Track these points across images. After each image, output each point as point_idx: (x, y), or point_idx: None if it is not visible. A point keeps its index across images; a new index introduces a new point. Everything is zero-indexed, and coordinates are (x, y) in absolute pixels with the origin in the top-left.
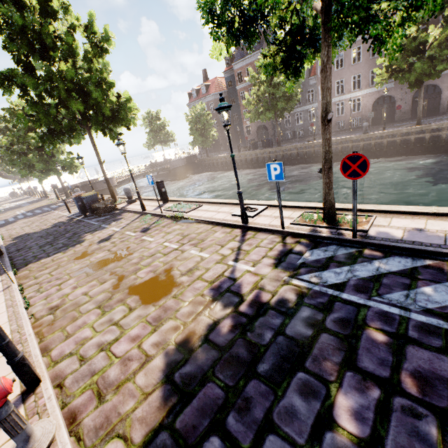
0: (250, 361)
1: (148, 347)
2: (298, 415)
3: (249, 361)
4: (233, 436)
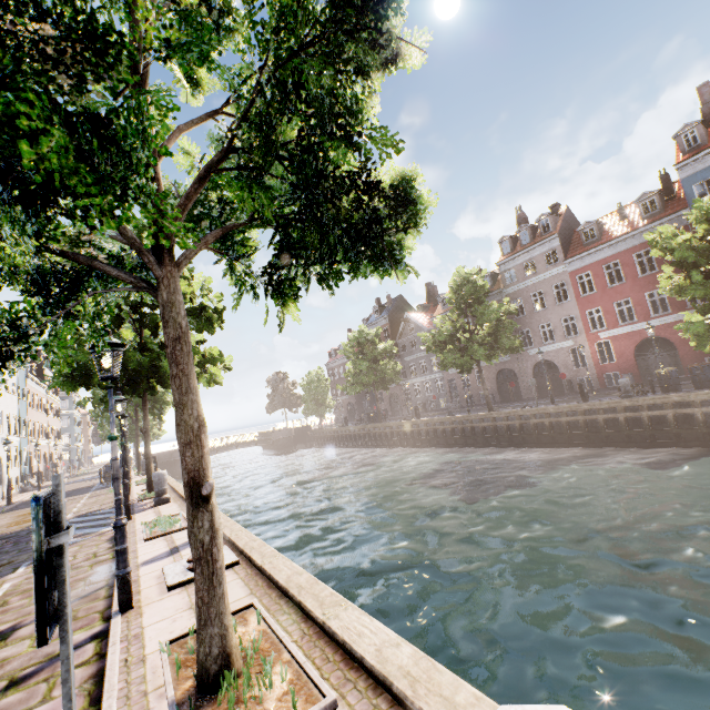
0: None
1: None
2: None
3: None
4: None
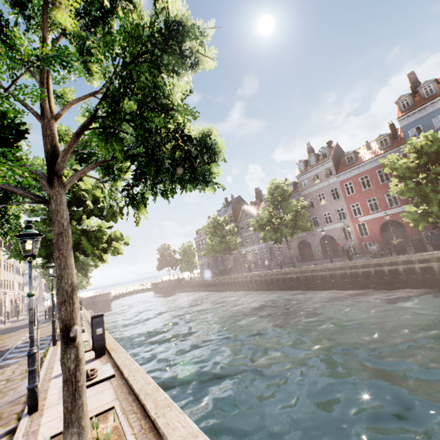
0: None
1: None
2: None
3: None
4: None
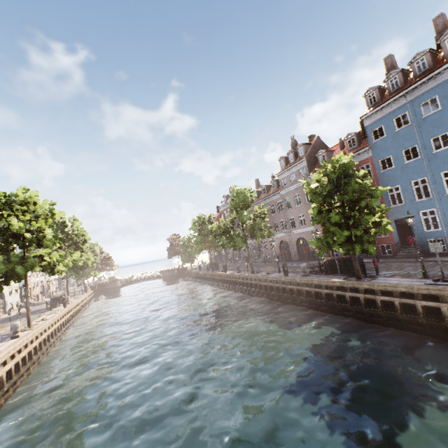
0: None
1: None
2: None
3: None
4: None
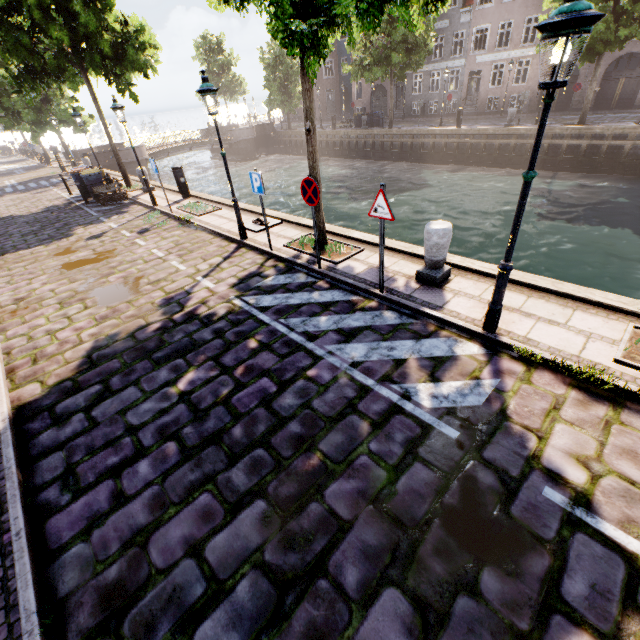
0: (152, 351)
1: (85, 336)
2: (157, 380)
3: (152, 351)
4: (110, 386)
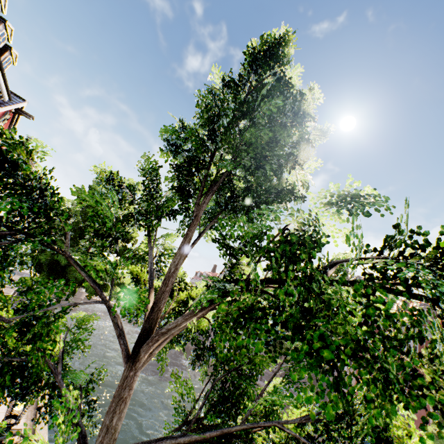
0: None
1: None
2: None
3: None
4: None
